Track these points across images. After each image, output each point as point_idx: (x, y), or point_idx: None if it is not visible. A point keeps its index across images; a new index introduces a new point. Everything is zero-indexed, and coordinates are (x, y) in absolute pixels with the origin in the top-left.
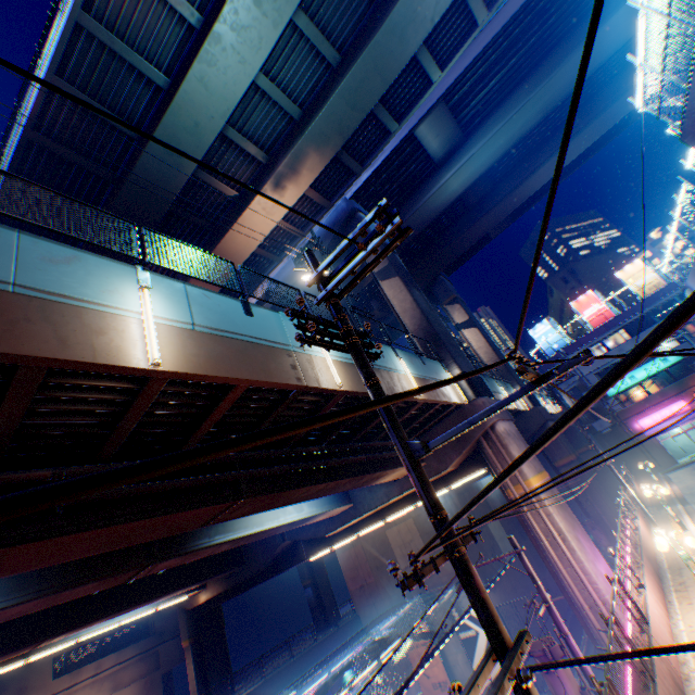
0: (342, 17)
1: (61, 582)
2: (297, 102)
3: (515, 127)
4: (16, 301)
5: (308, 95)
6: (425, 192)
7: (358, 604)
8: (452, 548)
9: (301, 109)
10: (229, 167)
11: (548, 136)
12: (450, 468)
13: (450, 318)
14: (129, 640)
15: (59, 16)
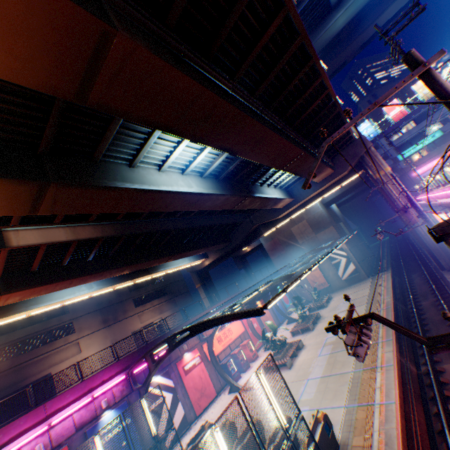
0: None
1: (231, 192)
2: None
3: None
4: None
5: None
6: (322, 28)
7: (277, 264)
8: None
9: None
10: None
11: None
12: (345, 172)
13: None
14: (160, 296)
15: None
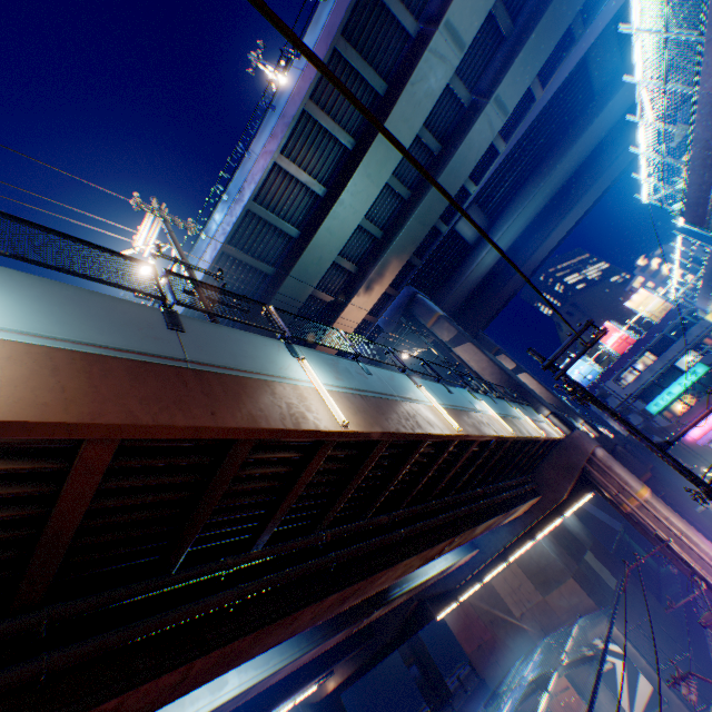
0: (411, 169)
1: (331, 629)
2: (378, 227)
3: (529, 210)
4: (404, 405)
5: (386, 220)
6: (465, 269)
7: (480, 665)
8: (708, 489)
9: (381, 230)
10: (328, 280)
11: (551, 209)
12: (563, 497)
13: None
14: None
15: (222, 204)
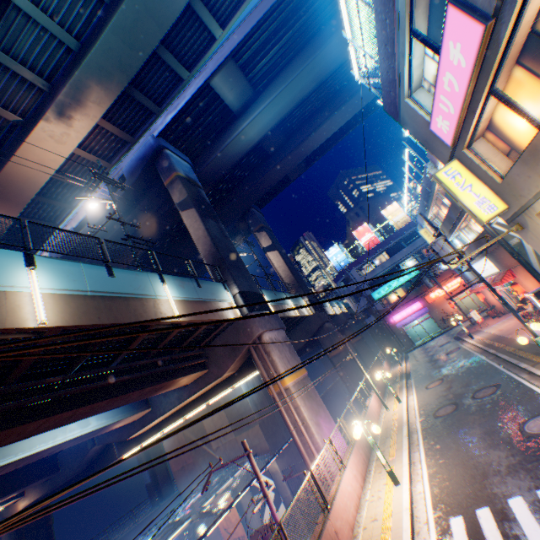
0: None
1: None
2: (73, 32)
3: (295, 90)
4: None
5: (86, 27)
6: (227, 137)
7: (180, 482)
8: None
9: (80, 40)
10: (5, 90)
11: (326, 102)
12: (229, 373)
13: (259, 243)
14: None
15: None
